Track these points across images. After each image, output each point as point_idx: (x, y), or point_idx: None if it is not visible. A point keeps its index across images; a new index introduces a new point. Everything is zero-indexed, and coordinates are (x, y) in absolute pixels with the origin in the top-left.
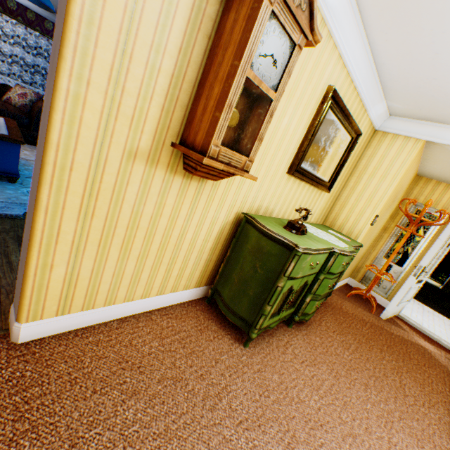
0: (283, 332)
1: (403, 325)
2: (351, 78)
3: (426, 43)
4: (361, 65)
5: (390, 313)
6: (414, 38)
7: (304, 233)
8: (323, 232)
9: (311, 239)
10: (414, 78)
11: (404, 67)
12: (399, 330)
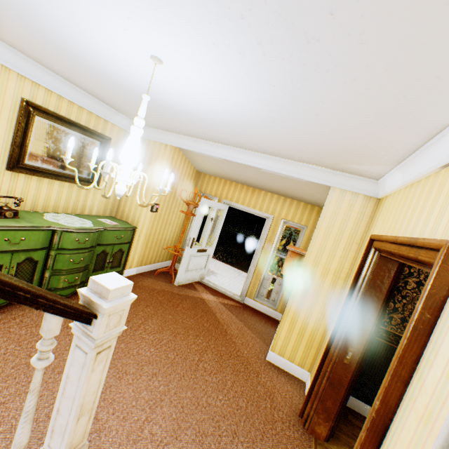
0: (25, 308)
1: (200, 287)
2: (58, 94)
3: (72, 73)
4: (58, 84)
5: (183, 279)
6: (62, 68)
7: (8, 216)
8: (81, 219)
9: (21, 221)
10: (106, 97)
11: (89, 88)
12: (189, 291)
